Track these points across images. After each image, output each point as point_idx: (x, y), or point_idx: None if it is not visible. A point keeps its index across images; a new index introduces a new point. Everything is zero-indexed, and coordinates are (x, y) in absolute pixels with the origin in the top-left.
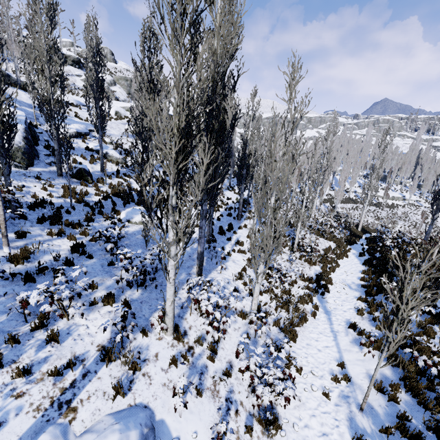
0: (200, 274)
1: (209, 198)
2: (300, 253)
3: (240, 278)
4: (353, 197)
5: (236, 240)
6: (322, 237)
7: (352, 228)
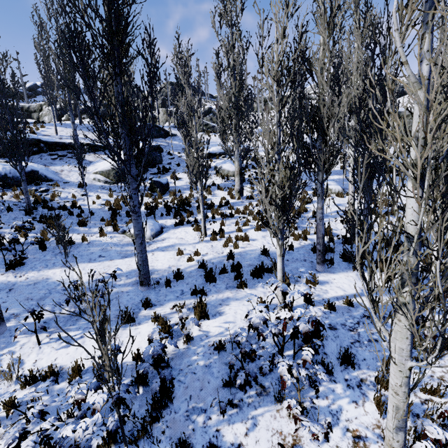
0: None
1: None
2: None
3: (32, 383)
4: None
5: (217, 300)
6: None
7: None
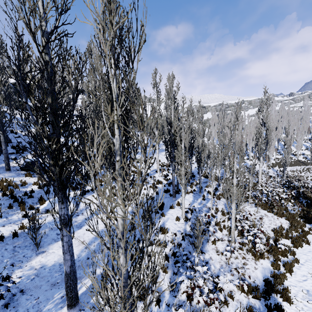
0: (70, 304)
1: (61, 199)
2: (242, 237)
3: (141, 299)
4: (302, 159)
5: (161, 225)
6: (271, 212)
7: (307, 195)
